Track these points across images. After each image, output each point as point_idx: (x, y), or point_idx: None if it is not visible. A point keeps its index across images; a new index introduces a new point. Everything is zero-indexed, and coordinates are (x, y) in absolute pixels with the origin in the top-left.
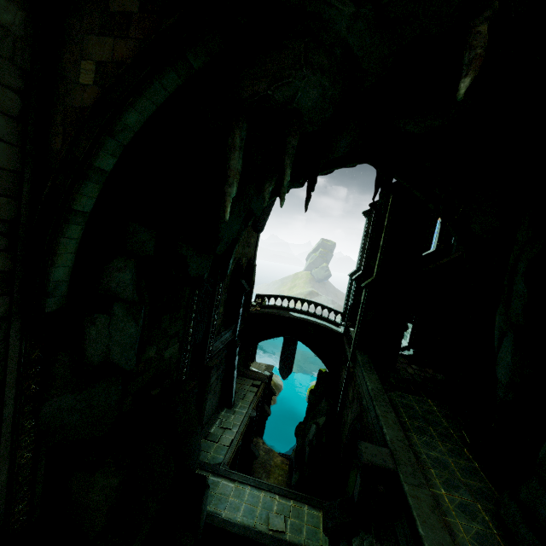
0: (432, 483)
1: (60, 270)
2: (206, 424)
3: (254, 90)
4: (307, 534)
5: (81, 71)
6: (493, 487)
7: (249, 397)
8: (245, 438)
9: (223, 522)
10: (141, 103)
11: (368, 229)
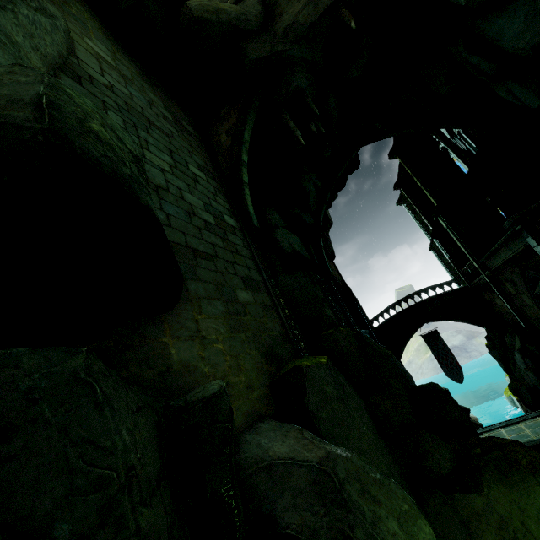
0: None
1: (250, 208)
2: None
3: (282, 95)
4: None
5: (221, 139)
6: None
7: None
8: None
9: None
10: (247, 128)
11: (411, 209)
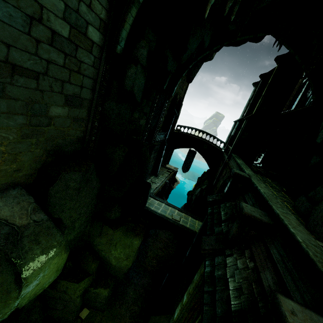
0: None
1: (124, 32)
2: None
3: None
4: (189, 225)
5: None
6: (293, 202)
7: (165, 175)
8: (161, 192)
9: (152, 210)
10: None
11: (253, 95)
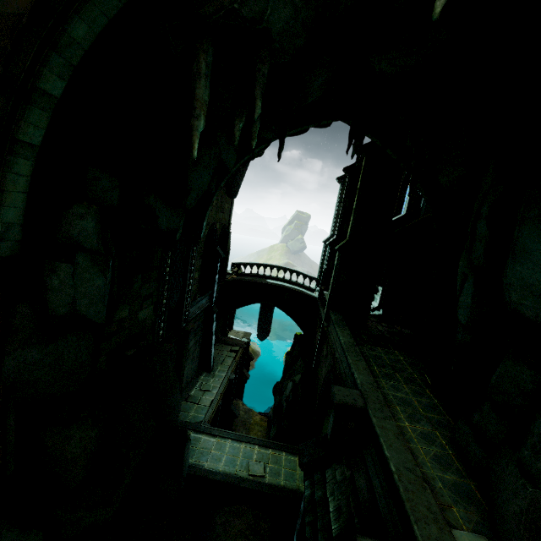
0: (397, 418)
1: (11, 210)
2: (186, 387)
3: (219, 4)
4: (285, 476)
5: None
6: (450, 418)
7: (228, 361)
8: (225, 400)
9: (206, 472)
10: (88, 12)
11: (342, 196)
